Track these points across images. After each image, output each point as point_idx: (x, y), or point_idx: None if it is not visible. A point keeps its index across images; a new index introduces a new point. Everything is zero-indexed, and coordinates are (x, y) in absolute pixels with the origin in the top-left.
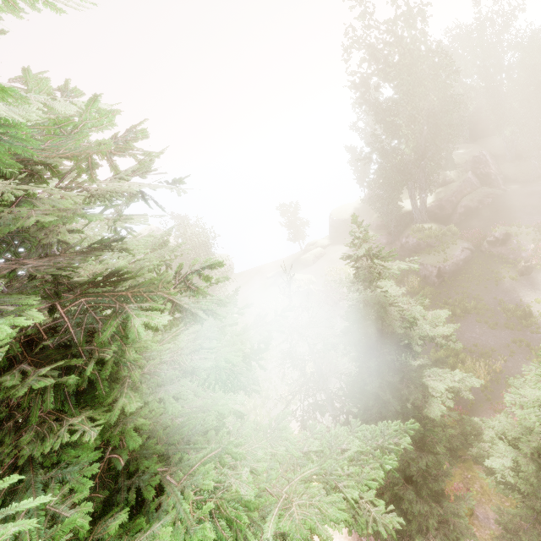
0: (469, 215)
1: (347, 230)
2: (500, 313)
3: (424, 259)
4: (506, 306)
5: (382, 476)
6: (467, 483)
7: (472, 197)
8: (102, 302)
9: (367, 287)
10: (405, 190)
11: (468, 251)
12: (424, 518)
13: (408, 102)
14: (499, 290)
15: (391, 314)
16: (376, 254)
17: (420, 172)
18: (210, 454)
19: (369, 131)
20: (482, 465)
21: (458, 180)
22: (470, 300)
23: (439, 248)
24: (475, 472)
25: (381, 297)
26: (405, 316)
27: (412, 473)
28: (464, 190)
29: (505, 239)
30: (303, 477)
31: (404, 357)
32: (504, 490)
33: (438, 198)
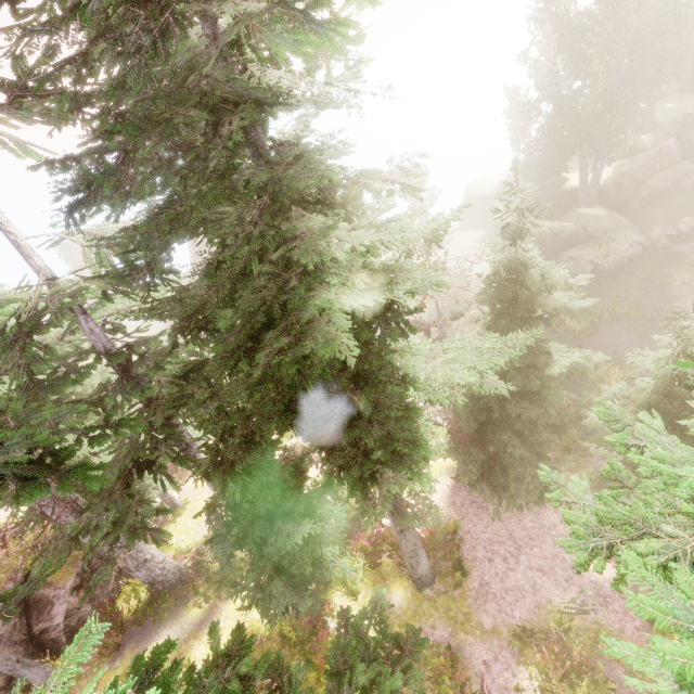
0: (654, 201)
1: (486, 211)
2: (656, 321)
3: (579, 254)
4: (666, 313)
5: (507, 360)
6: (570, 471)
7: (665, 175)
8: (342, 175)
9: (512, 245)
10: (575, 159)
11: (639, 247)
12: (523, 469)
13: (611, 18)
14: (663, 296)
15: (532, 275)
16: (530, 207)
17: (602, 132)
18: (424, 262)
19: (544, 63)
20: (588, 431)
21: (653, 149)
22: (624, 305)
23: (602, 240)
24: (580, 463)
25: (525, 257)
26: (546, 278)
27: (520, 428)
28: (657, 164)
29: (691, 234)
30: (444, 359)
31: (535, 327)
32: (603, 454)
33: (618, 173)
